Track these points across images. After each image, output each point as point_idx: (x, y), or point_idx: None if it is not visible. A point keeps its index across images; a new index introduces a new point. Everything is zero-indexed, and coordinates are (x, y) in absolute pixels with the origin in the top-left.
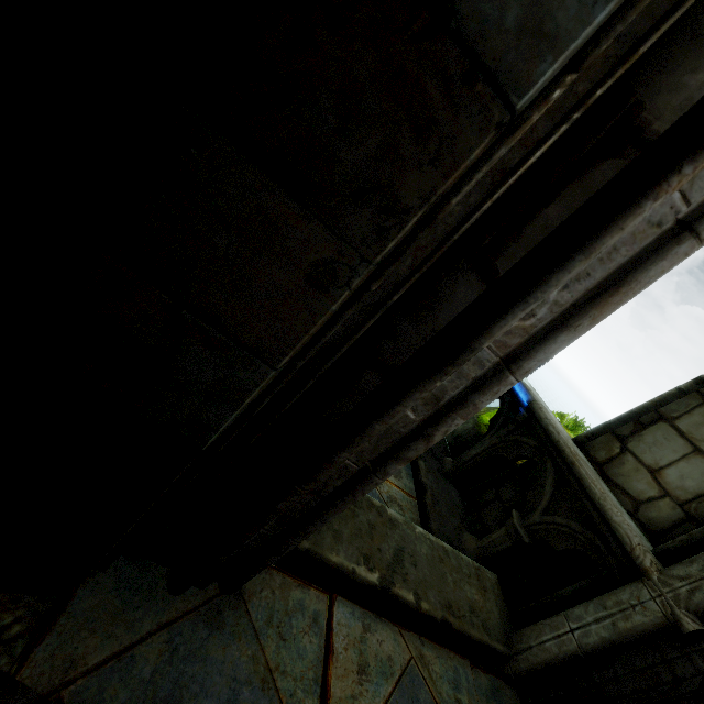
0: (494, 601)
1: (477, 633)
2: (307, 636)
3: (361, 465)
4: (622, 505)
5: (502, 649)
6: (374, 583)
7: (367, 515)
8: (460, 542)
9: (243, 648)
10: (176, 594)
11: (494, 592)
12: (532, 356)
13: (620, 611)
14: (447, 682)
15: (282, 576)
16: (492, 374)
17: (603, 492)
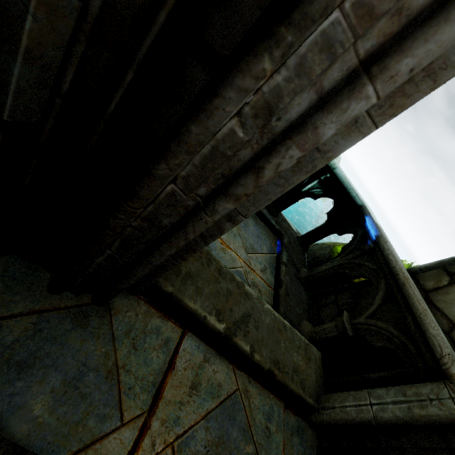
0: (314, 369)
1: (295, 386)
2: (156, 352)
3: (194, 202)
4: (438, 324)
5: (311, 403)
6: (219, 330)
7: (228, 284)
8: (299, 325)
9: (99, 345)
10: (52, 293)
11: (316, 363)
12: (406, 48)
13: (418, 400)
14: (262, 413)
15: (147, 307)
16: (344, 84)
17: (425, 309)
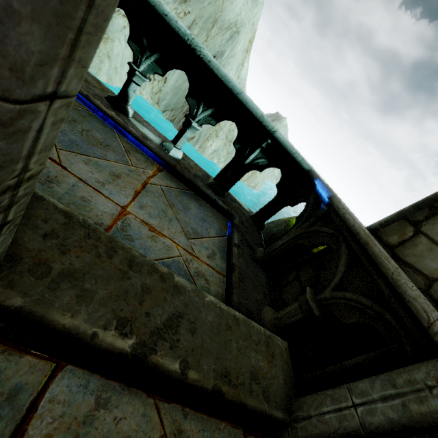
0: (281, 366)
1: (255, 401)
2: None
3: None
4: (413, 282)
5: (281, 416)
6: (123, 350)
7: (145, 279)
8: (259, 313)
9: None
10: None
11: (282, 358)
12: None
13: (413, 391)
14: None
15: None
16: None
17: (397, 267)
